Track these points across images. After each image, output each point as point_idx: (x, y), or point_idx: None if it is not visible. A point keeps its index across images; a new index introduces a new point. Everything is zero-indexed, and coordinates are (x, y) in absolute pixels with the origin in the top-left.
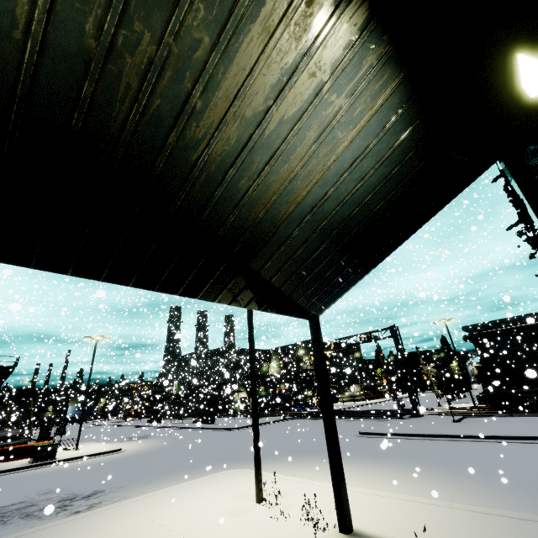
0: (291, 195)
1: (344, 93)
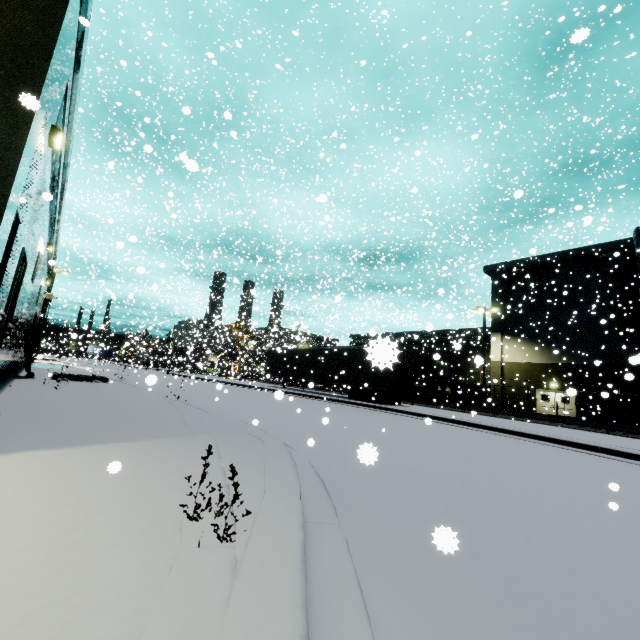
0: None
1: None
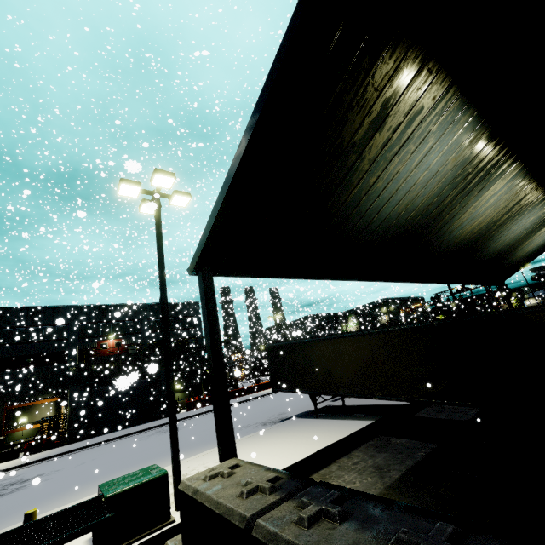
0: (525, 251)
1: None
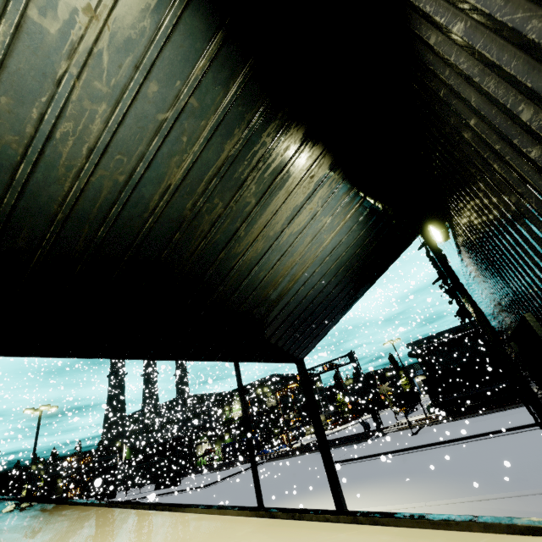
0: (292, 276)
1: (328, 215)
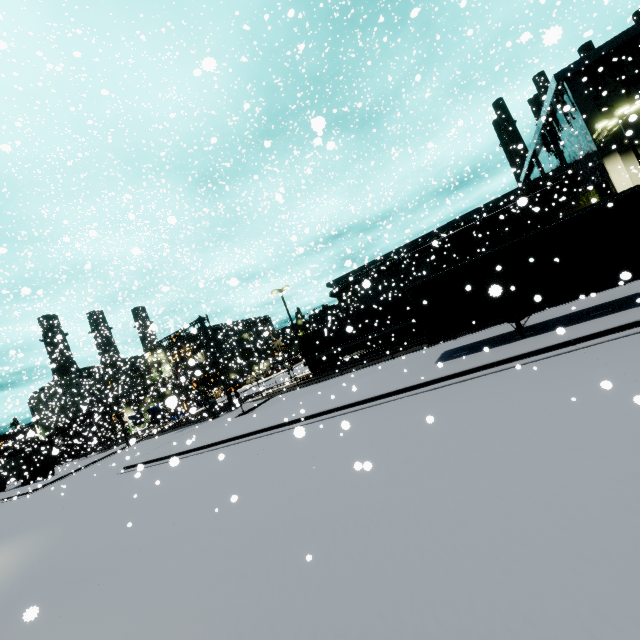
0: None
1: None
